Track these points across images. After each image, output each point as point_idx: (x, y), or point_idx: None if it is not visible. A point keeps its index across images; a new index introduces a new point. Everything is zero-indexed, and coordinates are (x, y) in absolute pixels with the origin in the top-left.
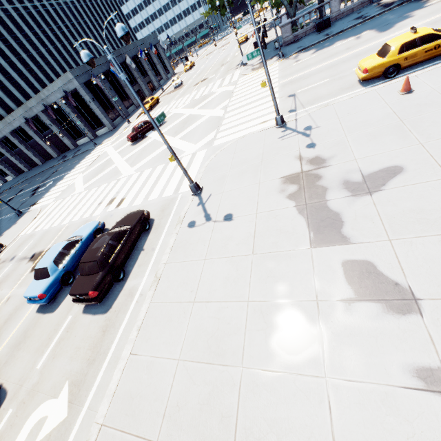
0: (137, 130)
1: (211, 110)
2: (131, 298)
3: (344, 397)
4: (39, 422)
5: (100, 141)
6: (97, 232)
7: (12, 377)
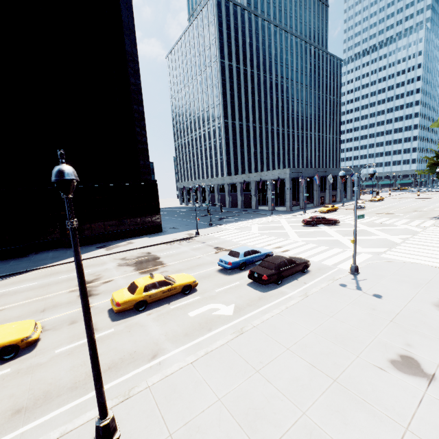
0: (314, 219)
1: (388, 235)
2: (282, 295)
3: (434, 404)
4: (215, 308)
5: (276, 213)
6: (268, 255)
7: (200, 286)
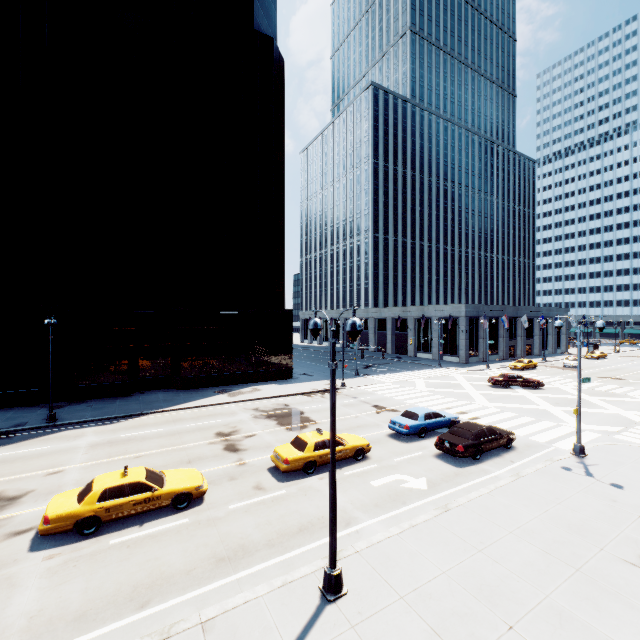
0: (506, 378)
1: (621, 409)
2: (485, 473)
3: None
4: (401, 480)
5: (446, 365)
6: (453, 422)
7: (373, 453)
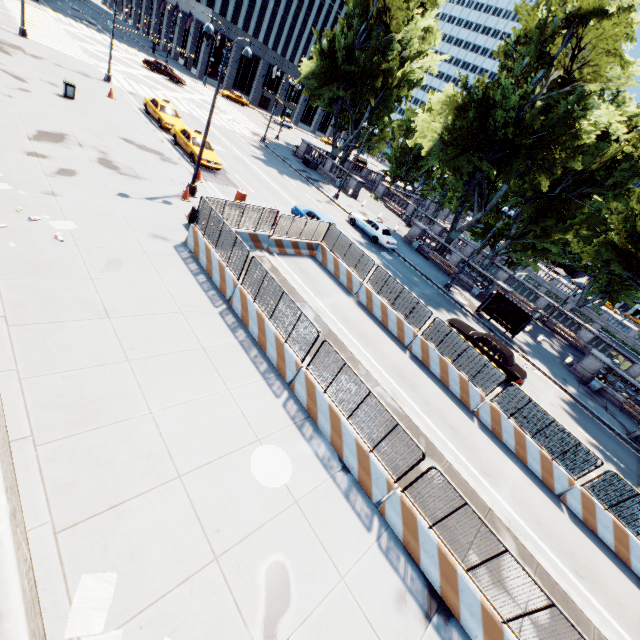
0: (155, 63)
1: (178, 96)
2: None
3: None
4: None
5: (174, 67)
6: None
7: None
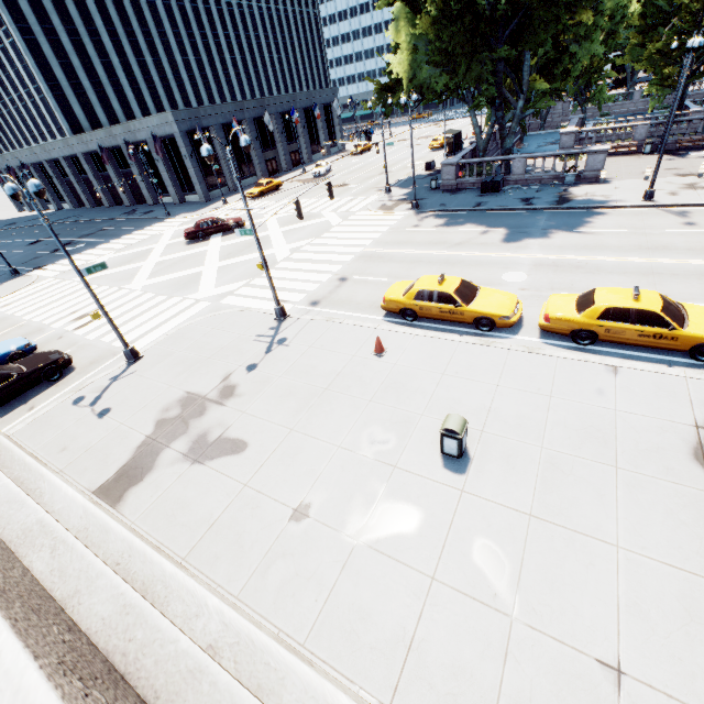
0: (199, 227)
1: (284, 244)
2: None
3: None
4: None
5: (178, 213)
6: (17, 355)
7: None
